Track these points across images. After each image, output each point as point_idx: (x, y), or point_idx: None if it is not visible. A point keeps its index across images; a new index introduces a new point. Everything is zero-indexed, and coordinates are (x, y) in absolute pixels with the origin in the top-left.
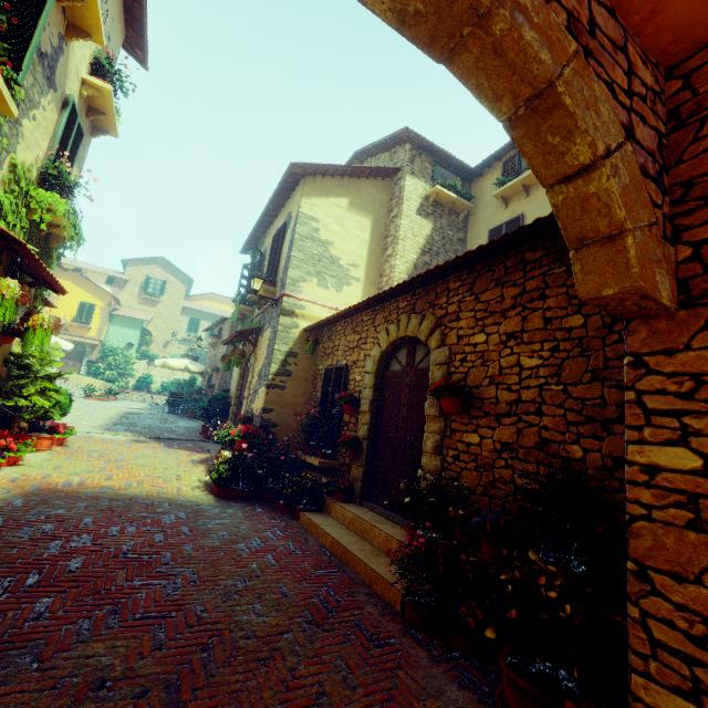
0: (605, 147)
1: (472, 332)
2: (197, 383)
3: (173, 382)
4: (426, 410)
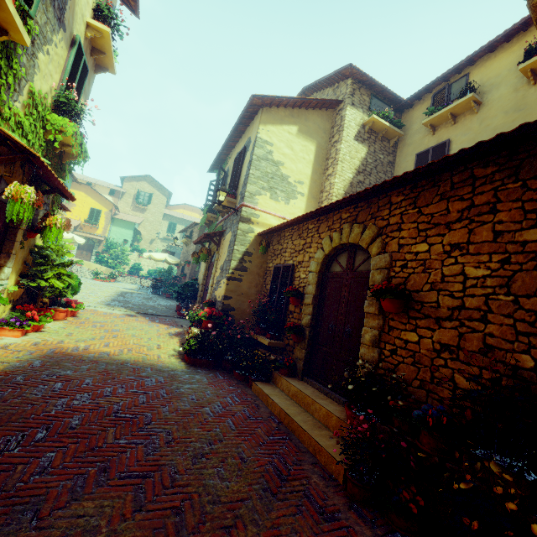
0: None
1: (414, 241)
2: (173, 271)
3: (156, 270)
4: (365, 308)
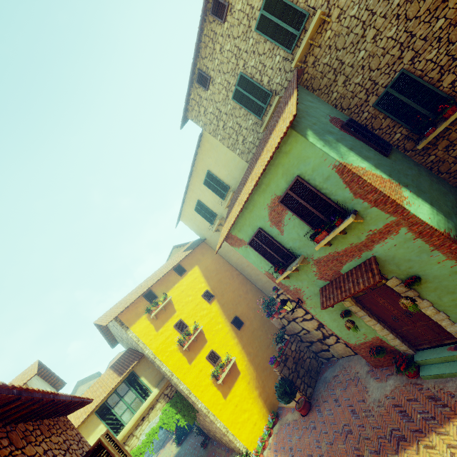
0: None
1: None
2: None
3: None
4: None
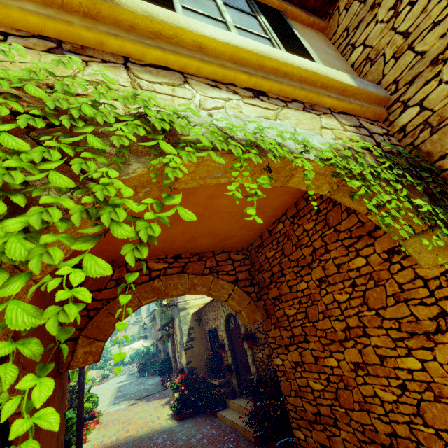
0: (228, 295)
1: None
2: (150, 347)
3: (136, 352)
4: (245, 346)
